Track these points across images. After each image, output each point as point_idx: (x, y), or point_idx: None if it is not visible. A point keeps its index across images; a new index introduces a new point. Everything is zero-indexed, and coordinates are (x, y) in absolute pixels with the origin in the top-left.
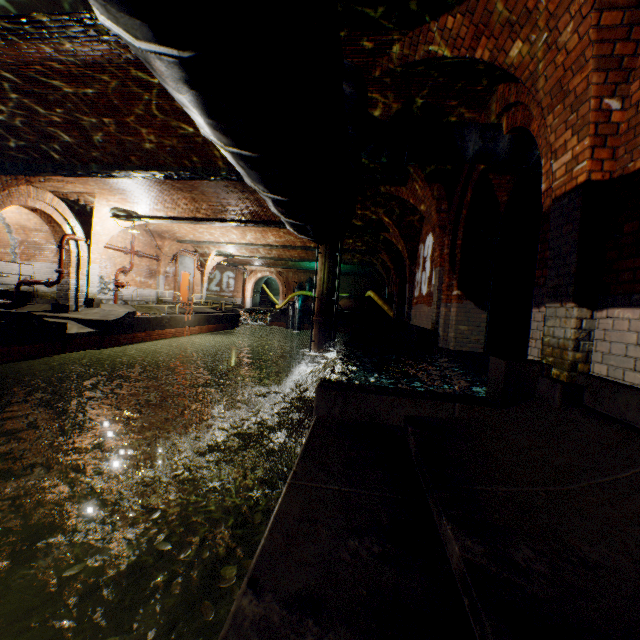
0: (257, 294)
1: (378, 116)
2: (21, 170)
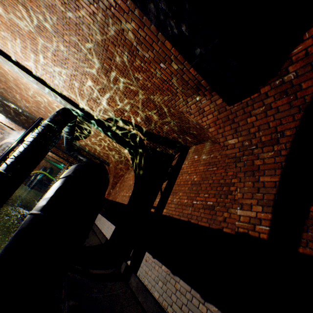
0: None
1: (96, 161)
2: None
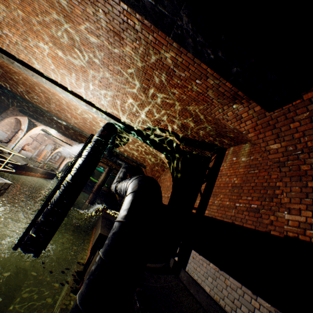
0: (65, 166)
1: (132, 164)
2: (35, 119)
